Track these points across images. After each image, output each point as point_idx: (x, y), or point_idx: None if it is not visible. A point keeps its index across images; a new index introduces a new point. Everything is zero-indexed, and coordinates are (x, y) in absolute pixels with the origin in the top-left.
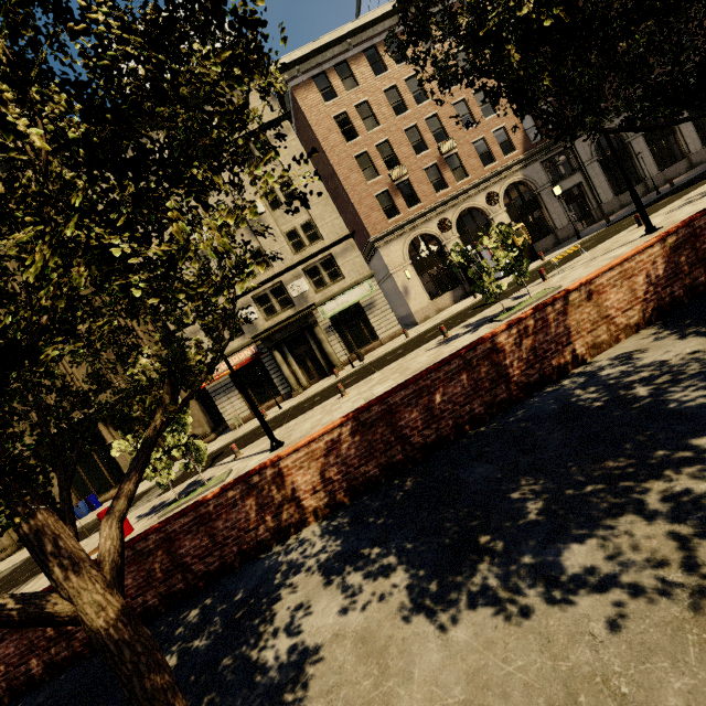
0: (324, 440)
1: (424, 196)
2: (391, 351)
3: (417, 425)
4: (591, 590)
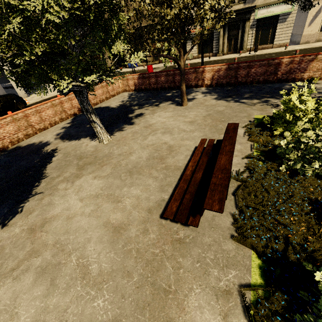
0: (217, 68)
1: None
2: (271, 53)
3: (242, 75)
4: (240, 103)
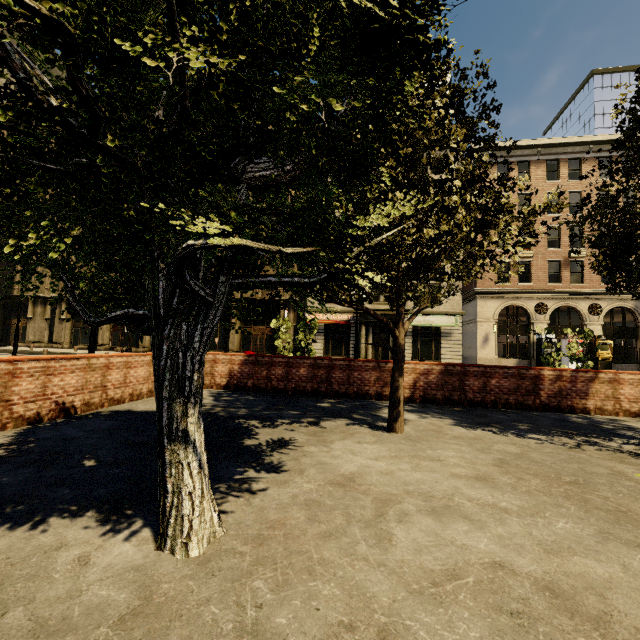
0: (424, 367)
1: (536, 280)
2: None
3: (474, 388)
4: (535, 439)
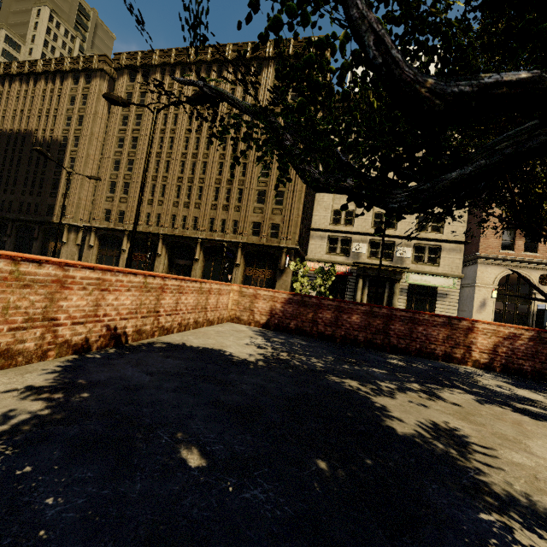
0: (510, 330)
1: (543, 251)
2: None
3: None
4: None
